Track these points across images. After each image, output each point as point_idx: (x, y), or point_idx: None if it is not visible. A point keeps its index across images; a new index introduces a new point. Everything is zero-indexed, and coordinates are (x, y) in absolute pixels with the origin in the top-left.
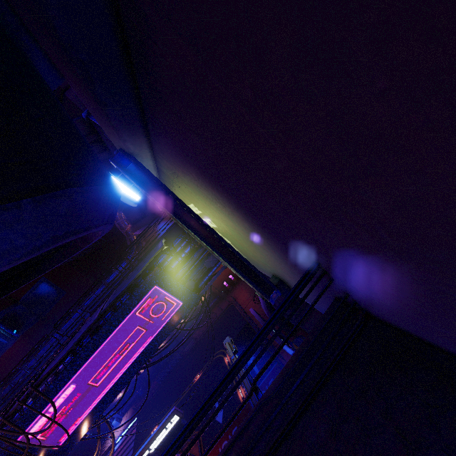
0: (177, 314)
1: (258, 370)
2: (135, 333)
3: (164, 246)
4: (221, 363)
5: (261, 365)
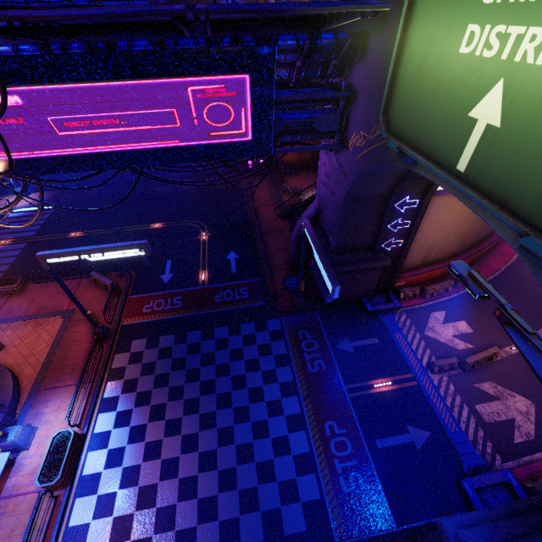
0: (231, 147)
1: (235, 271)
2: (163, 115)
3: (337, 19)
4: (196, 234)
5: (242, 269)
